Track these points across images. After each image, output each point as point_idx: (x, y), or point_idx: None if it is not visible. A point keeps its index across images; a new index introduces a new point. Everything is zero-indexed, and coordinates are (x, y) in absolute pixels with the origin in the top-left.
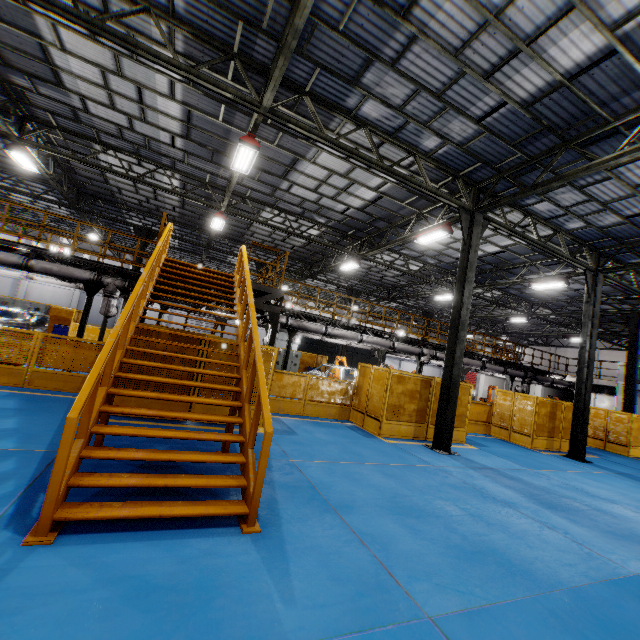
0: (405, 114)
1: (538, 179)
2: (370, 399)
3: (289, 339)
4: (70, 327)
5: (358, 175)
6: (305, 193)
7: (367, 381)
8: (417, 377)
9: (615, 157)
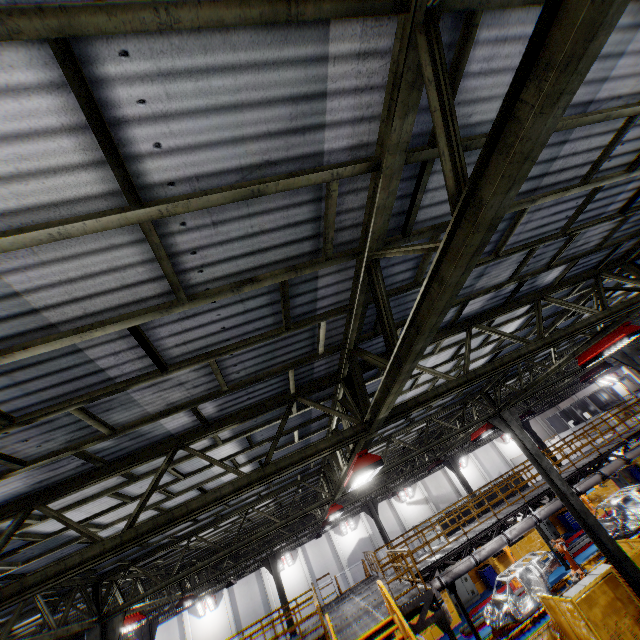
0: (410, 420)
1: (521, 384)
2: (583, 639)
3: (455, 596)
4: None
5: (400, 439)
6: None
7: (561, 616)
8: (597, 583)
9: (558, 367)
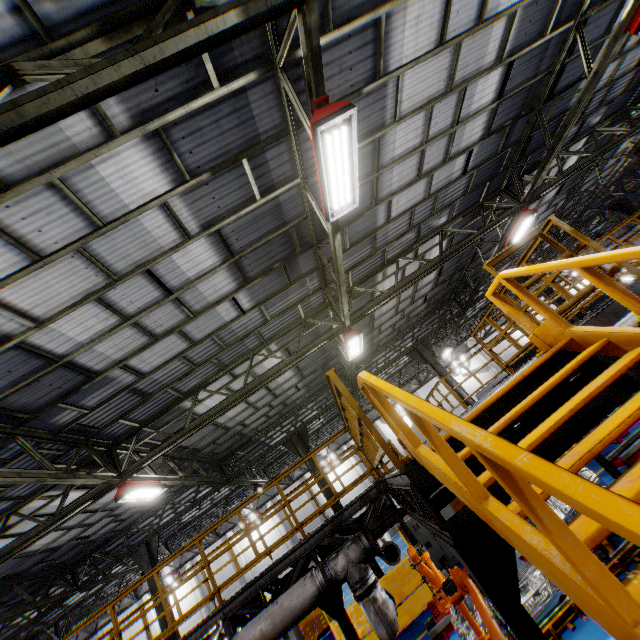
0: None
1: None
2: None
3: None
4: (333, 631)
5: (465, 63)
6: (408, 198)
7: None
8: None
9: None
